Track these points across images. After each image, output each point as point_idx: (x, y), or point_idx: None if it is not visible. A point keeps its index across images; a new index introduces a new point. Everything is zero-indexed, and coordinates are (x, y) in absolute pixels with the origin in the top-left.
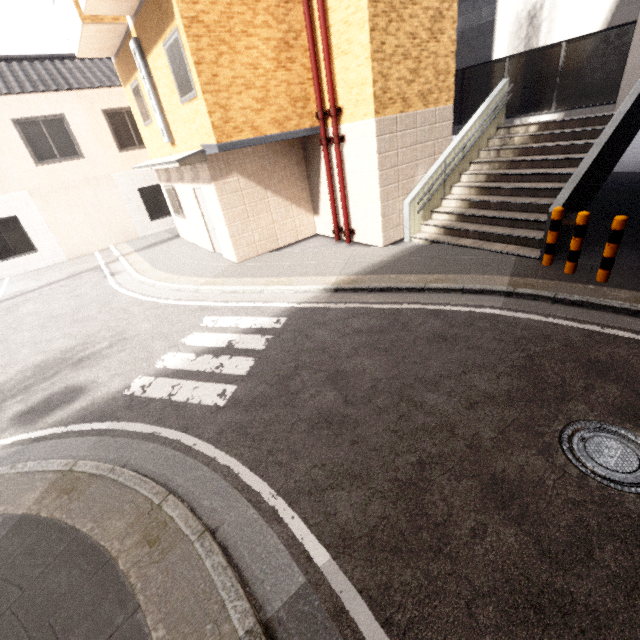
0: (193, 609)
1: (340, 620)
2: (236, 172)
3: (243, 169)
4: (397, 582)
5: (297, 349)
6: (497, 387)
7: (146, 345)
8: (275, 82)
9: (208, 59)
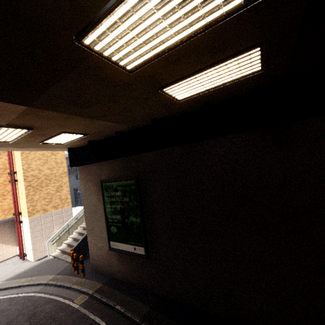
0: None
1: None
2: None
3: None
4: None
5: None
6: None
7: None
8: None
9: None
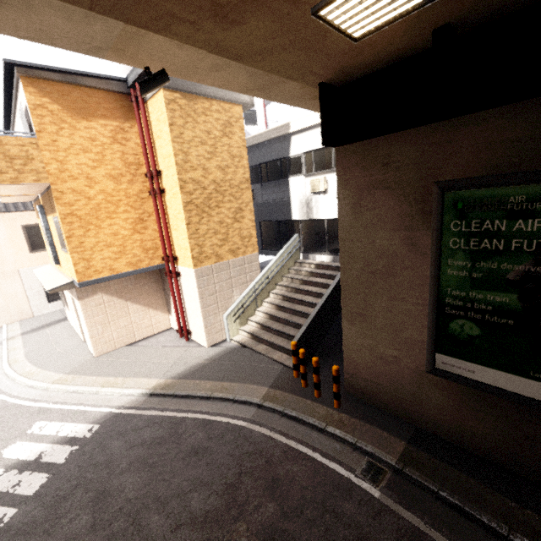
0: None
1: None
2: (101, 292)
3: (107, 289)
4: None
5: (88, 463)
6: (203, 507)
7: None
8: (131, 241)
9: (78, 234)
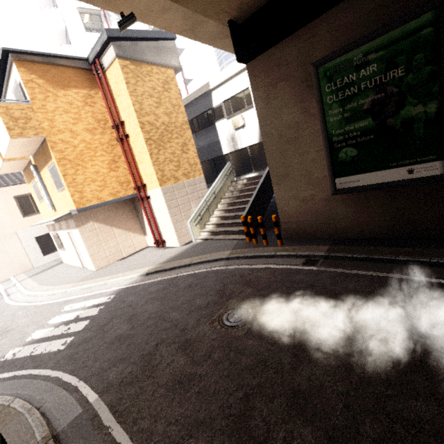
0: (16, 441)
1: (94, 419)
2: (92, 220)
3: (96, 218)
4: (126, 395)
5: (115, 309)
6: (204, 302)
7: (22, 330)
8: (109, 177)
9: (70, 173)
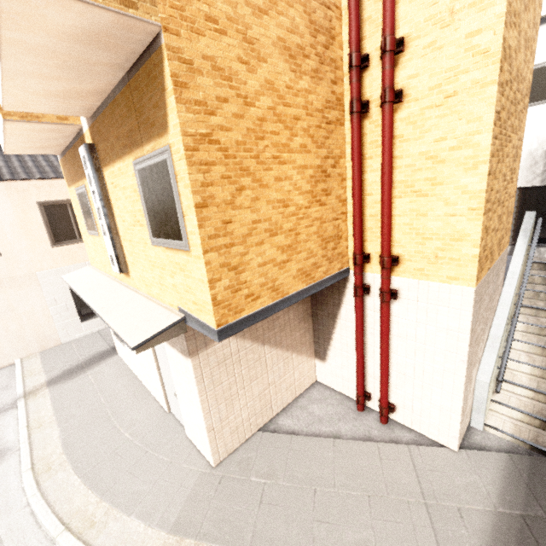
0: None
1: None
2: None
3: None
4: None
5: None
6: None
7: None
8: (306, 221)
9: (219, 197)
